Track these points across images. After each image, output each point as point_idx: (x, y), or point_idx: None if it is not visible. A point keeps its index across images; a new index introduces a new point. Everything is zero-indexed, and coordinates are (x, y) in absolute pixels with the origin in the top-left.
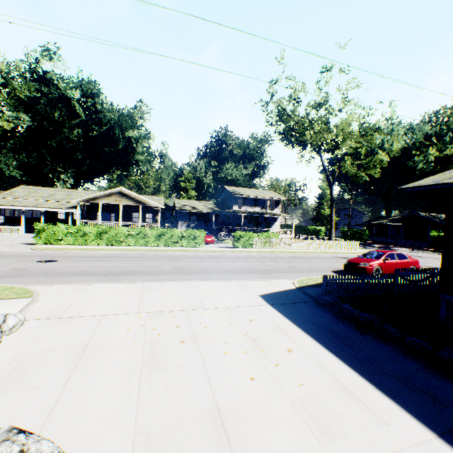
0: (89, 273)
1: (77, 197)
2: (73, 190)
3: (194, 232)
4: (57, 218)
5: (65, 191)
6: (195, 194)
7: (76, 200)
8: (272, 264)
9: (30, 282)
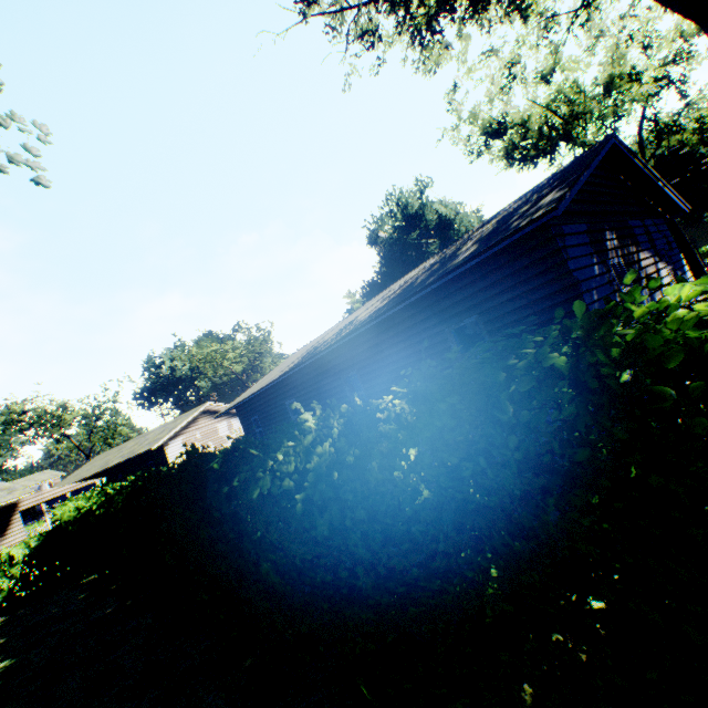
0: None
1: None
2: None
3: None
4: None
5: None
6: None
7: None
8: None
9: None
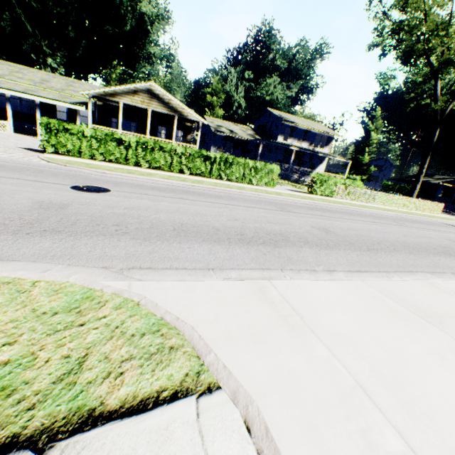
0: (206, 233)
1: (81, 90)
2: (74, 80)
3: (269, 165)
4: (56, 118)
5: (62, 79)
6: (221, 114)
7: (86, 92)
8: (419, 233)
9: (112, 258)
